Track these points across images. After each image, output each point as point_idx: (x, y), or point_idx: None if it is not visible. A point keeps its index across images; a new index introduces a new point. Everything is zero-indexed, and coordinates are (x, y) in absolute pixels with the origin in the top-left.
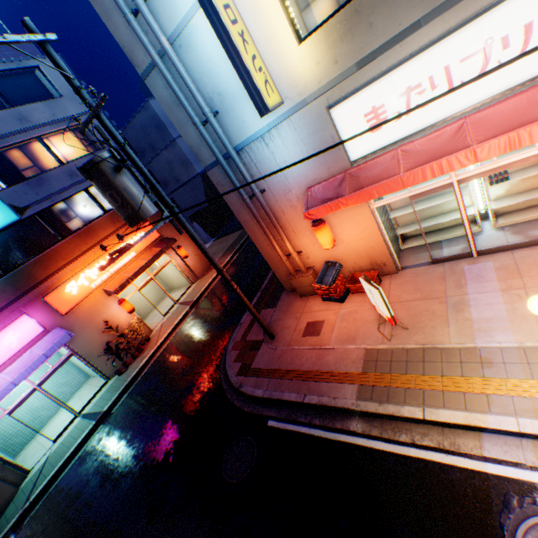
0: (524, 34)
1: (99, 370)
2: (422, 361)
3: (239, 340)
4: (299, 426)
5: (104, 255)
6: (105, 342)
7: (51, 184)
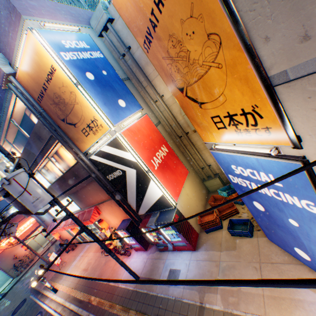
0: None
1: (11, 274)
2: (57, 277)
3: (46, 264)
4: (33, 296)
5: (19, 227)
6: (15, 263)
7: (1, 206)
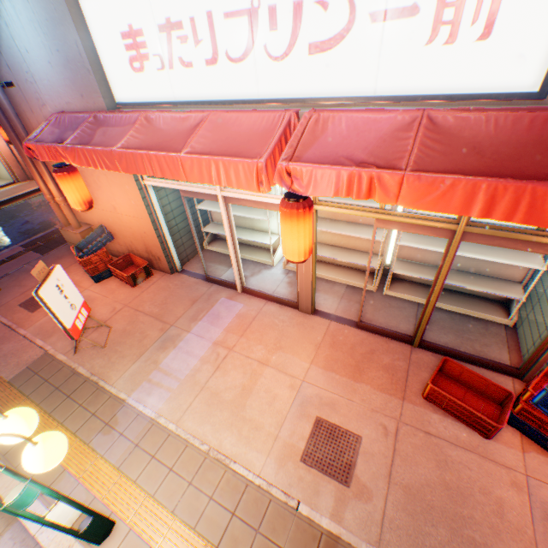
0: (294, 19)
1: None
2: (68, 396)
3: None
4: None
5: None
6: None
7: None
